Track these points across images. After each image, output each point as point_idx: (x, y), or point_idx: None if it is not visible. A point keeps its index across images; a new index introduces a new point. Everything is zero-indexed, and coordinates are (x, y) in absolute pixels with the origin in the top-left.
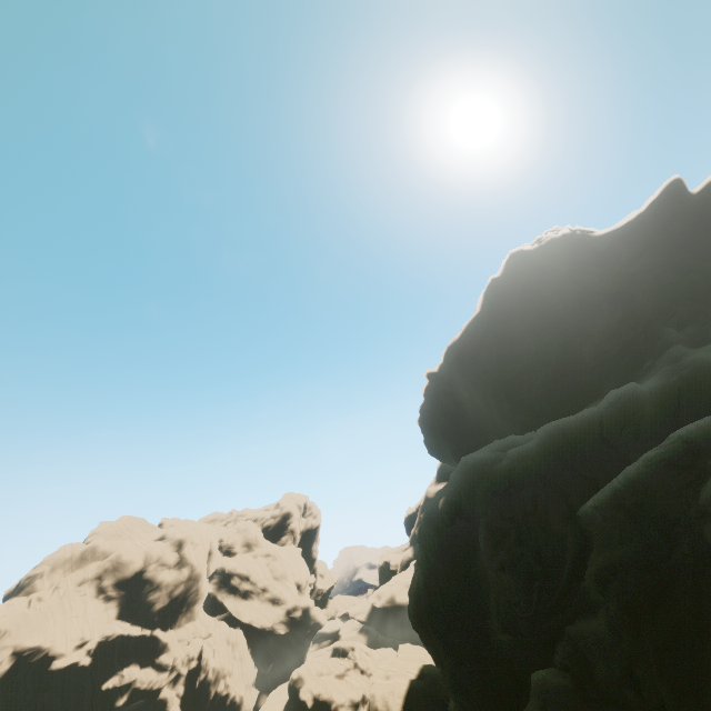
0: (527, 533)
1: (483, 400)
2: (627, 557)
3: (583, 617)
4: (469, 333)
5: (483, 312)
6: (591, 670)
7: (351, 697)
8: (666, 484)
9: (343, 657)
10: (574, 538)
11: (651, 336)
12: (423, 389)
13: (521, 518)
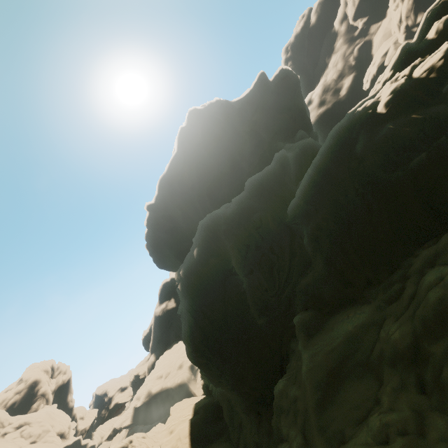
0: (261, 240)
1: (192, 208)
2: (325, 213)
3: (301, 279)
4: (173, 167)
5: (180, 151)
6: (321, 297)
7: None
8: (334, 161)
9: None
10: (286, 233)
11: (272, 147)
12: (145, 221)
13: (255, 232)
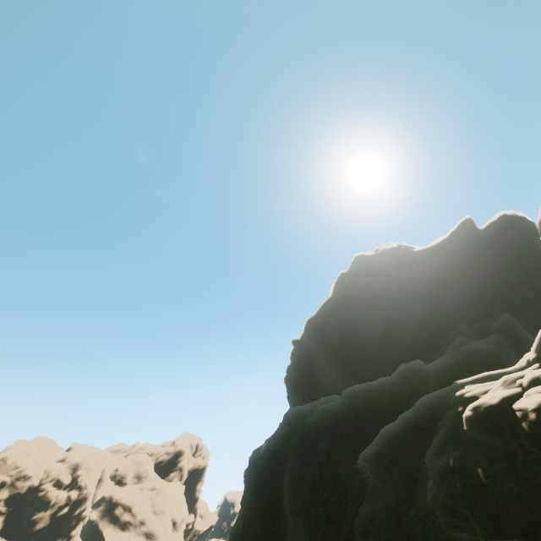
0: (320, 481)
1: (328, 366)
2: (382, 509)
3: None
4: (322, 312)
5: (334, 297)
6: None
7: None
8: (411, 443)
9: None
10: (357, 489)
11: (448, 327)
12: (290, 353)
13: (318, 466)
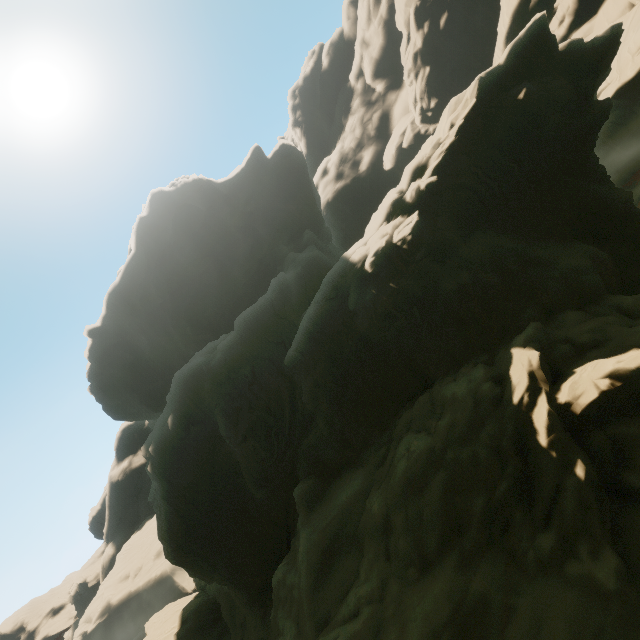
0: (255, 399)
1: (164, 335)
2: (323, 369)
3: (304, 437)
4: (130, 274)
5: (140, 252)
6: (323, 460)
7: None
8: (329, 312)
9: None
10: (285, 385)
11: (274, 252)
12: (86, 352)
13: (247, 390)
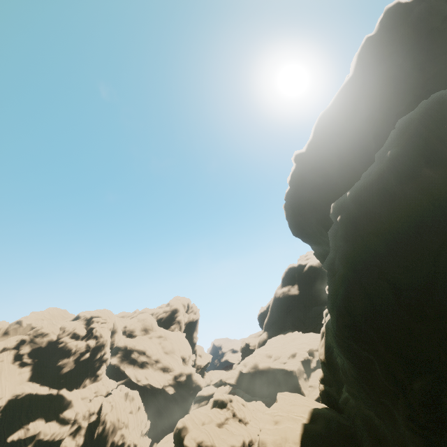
0: None
1: (360, 153)
2: None
3: None
4: (342, 97)
5: (356, 74)
6: None
7: (232, 443)
8: None
9: (223, 407)
10: None
11: None
12: (289, 177)
13: None
